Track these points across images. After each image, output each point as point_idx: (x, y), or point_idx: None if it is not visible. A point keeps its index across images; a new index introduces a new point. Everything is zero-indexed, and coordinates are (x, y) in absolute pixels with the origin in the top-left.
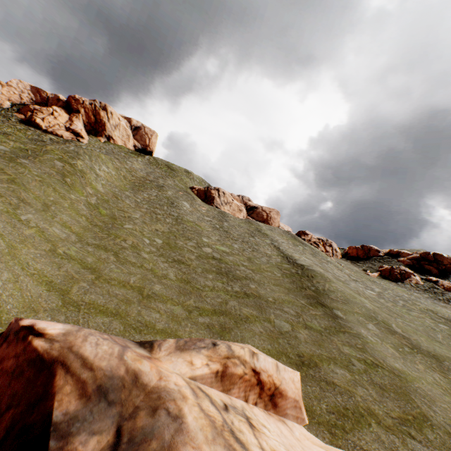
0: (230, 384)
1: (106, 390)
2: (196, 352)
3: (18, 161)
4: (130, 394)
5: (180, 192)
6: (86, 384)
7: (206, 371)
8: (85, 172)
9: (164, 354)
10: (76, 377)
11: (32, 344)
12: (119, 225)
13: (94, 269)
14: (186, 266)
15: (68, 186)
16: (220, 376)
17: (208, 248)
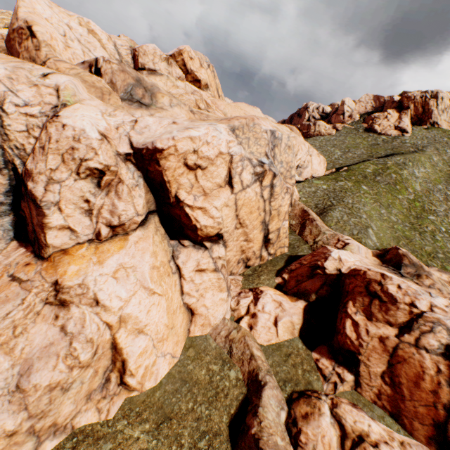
0: None
1: (414, 264)
2: (444, 274)
3: (375, 179)
4: (419, 268)
5: None
6: (410, 261)
7: (445, 278)
8: (407, 178)
9: (431, 270)
10: (408, 259)
11: (399, 251)
12: (424, 216)
13: (407, 238)
14: None
15: (397, 191)
16: None
17: None
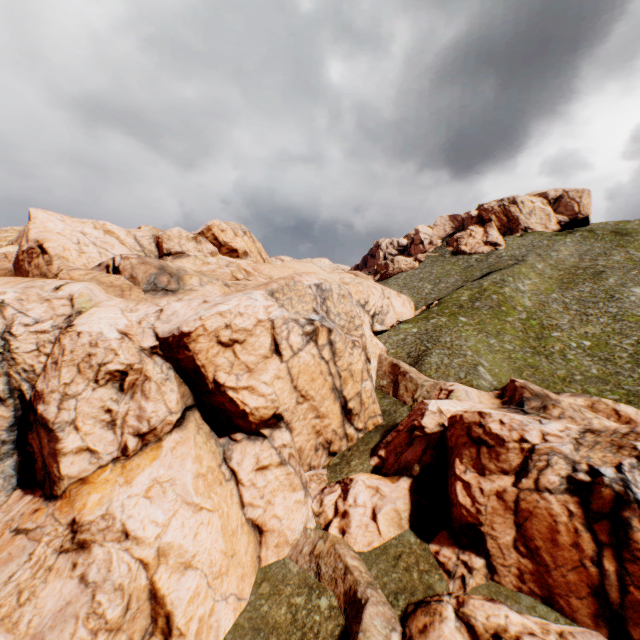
0: (596, 410)
1: (537, 395)
2: (578, 397)
3: (474, 306)
4: (545, 398)
5: (631, 270)
6: (531, 393)
7: (581, 403)
8: (512, 296)
9: (563, 396)
10: (528, 391)
11: (515, 383)
12: (546, 335)
13: (532, 367)
14: (611, 364)
15: (504, 313)
16: (590, 406)
17: None
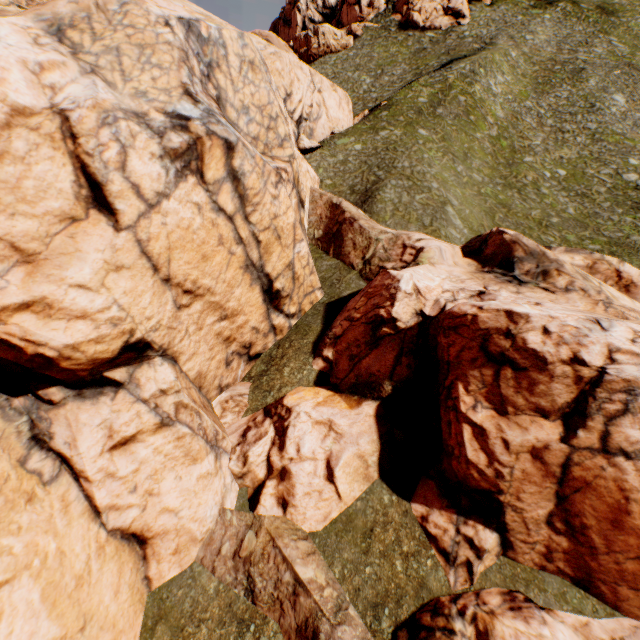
0: (594, 272)
1: (532, 254)
2: (576, 255)
3: (436, 112)
4: (541, 258)
5: (613, 70)
6: (525, 251)
7: (580, 262)
8: (483, 99)
9: (556, 253)
10: (522, 248)
11: (504, 236)
12: (518, 159)
13: (503, 206)
14: (589, 201)
15: (472, 125)
16: (589, 267)
17: (632, 176)
